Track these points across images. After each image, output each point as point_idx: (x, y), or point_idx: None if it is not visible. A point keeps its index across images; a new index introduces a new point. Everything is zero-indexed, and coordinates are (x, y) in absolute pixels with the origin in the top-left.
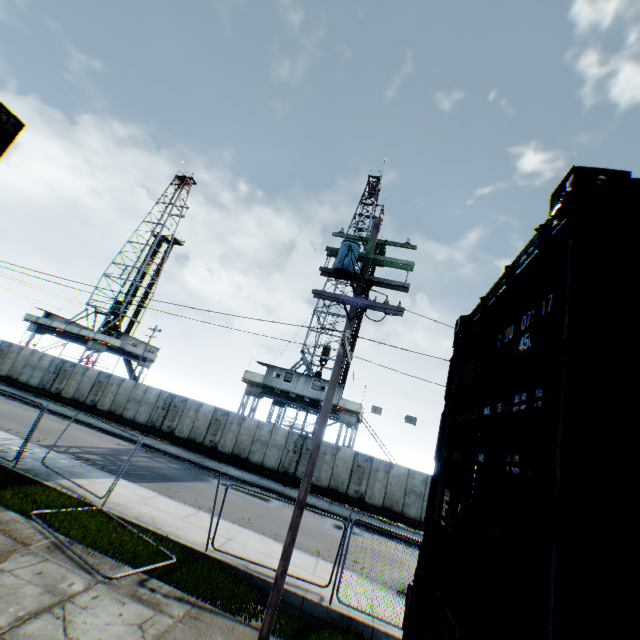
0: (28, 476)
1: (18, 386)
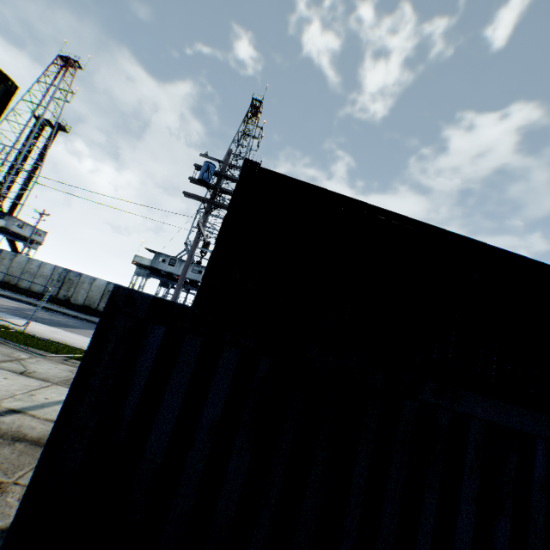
0: None
1: None
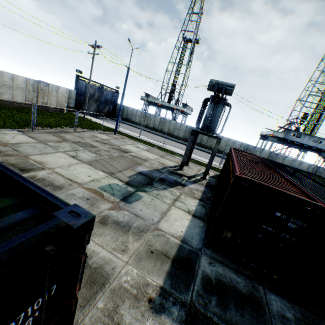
0: None
1: (173, 137)
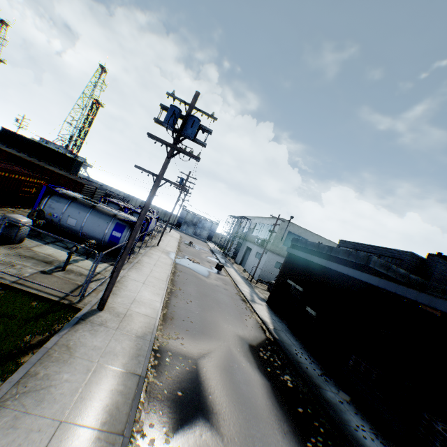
0: None
1: None
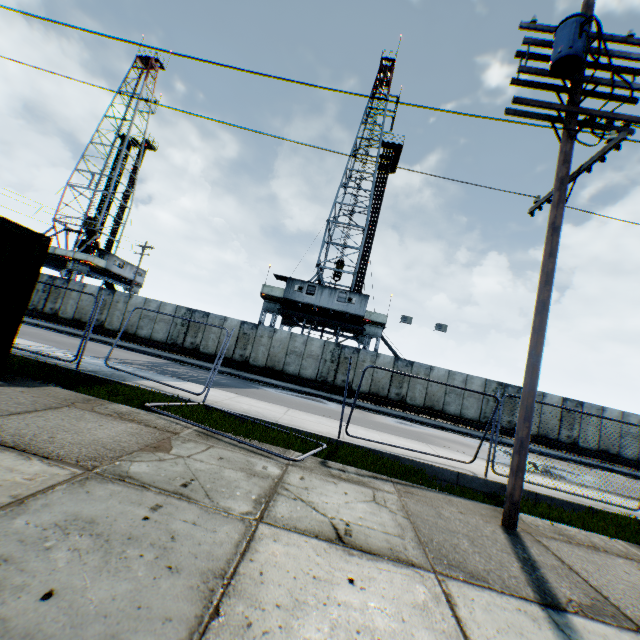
0: (99, 377)
1: None
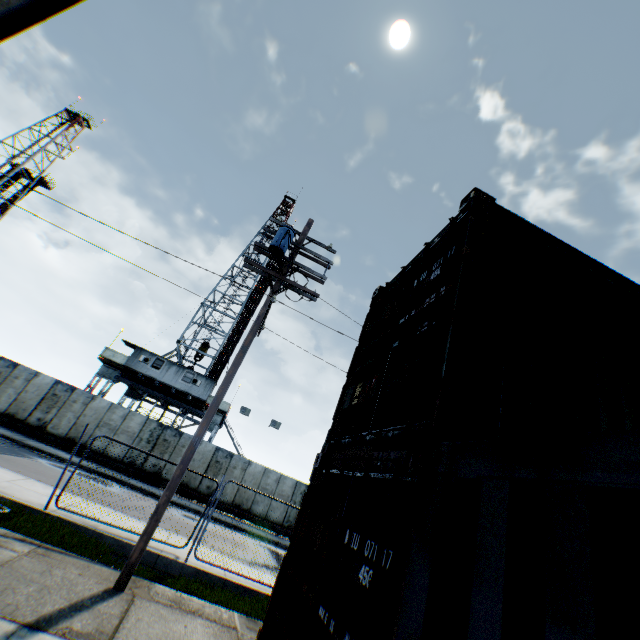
0: None
1: None
